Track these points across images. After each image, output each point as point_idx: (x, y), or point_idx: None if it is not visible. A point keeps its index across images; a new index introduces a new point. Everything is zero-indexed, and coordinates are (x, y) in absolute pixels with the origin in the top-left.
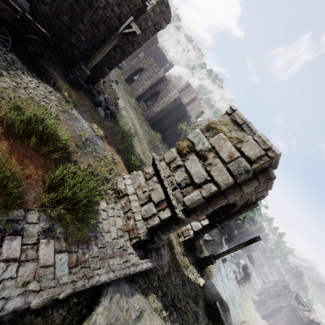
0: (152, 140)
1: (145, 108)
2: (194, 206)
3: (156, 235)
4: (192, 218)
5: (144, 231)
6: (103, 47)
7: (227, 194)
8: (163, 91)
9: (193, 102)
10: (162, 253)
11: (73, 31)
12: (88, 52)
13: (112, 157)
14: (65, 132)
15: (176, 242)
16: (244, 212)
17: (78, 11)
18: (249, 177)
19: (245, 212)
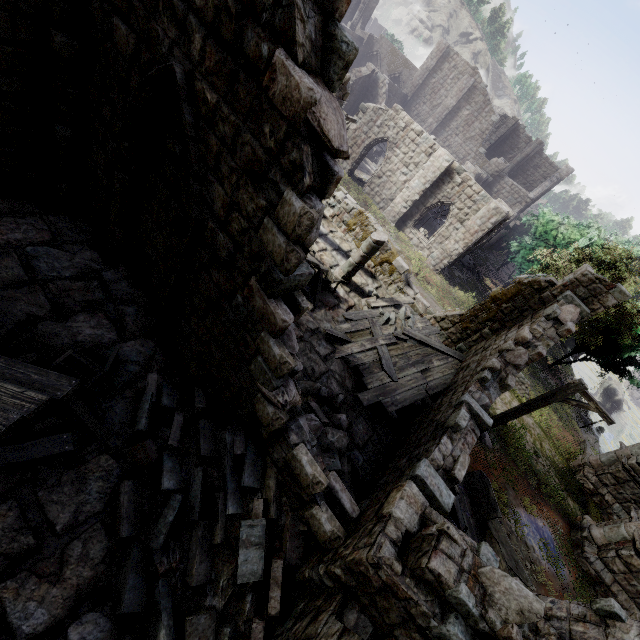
0: None
1: (423, 243)
2: None
3: None
4: None
5: None
6: (520, 414)
7: None
8: (457, 200)
9: (468, 103)
10: None
11: None
12: None
13: (554, 527)
14: None
15: None
16: None
17: None
18: None
19: None
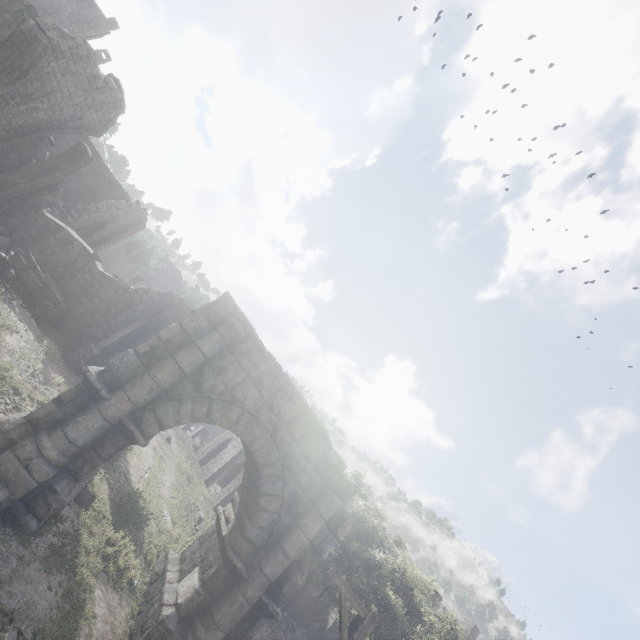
0: (191, 503)
1: (217, 491)
2: (123, 374)
3: (33, 438)
4: (116, 396)
5: (16, 418)
6: (125, 328)
7: (177, 353)
8: None
9: None
10: (29, 565)
11: (102, 327)
12: (112, 347)
13: None
14: (5, 317)
15: (104, 633)
16: (307, 521)
17: (115, 311)
18: (205, 328)
19: (310, 523)
